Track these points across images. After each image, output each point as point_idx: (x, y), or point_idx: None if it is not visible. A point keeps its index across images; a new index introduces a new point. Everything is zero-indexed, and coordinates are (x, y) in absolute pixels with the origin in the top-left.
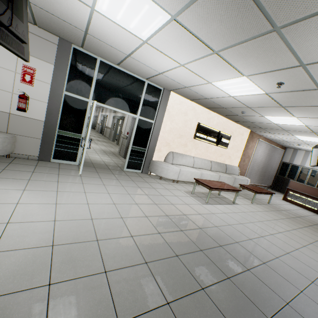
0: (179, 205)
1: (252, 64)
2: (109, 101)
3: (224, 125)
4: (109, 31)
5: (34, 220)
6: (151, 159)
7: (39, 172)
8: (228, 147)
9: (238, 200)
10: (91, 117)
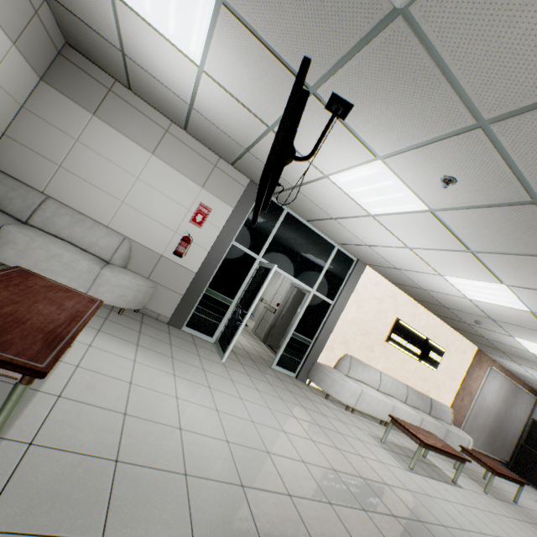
0: (372, 462)
1: (523, 277)
2: (282, 263)
3: (436, 330)
4: (329, 195)
5: (205, 432)
6: (315, 359)
7: (177, 346)
8: (437, 368)
9: (459, 478)
10: (264, 284)
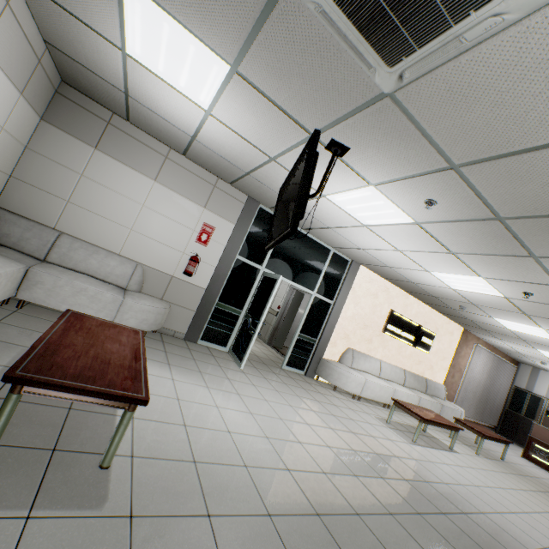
0: (382, 440)
1: (495, 271)
2: (284, 271)
3: (426, 317)
4: (326, 209)
5: (248, 432)
6: (321, 356)
7: (199, 360)
8: (430, 350)
9: (454, 445)
10: (272, 295)
